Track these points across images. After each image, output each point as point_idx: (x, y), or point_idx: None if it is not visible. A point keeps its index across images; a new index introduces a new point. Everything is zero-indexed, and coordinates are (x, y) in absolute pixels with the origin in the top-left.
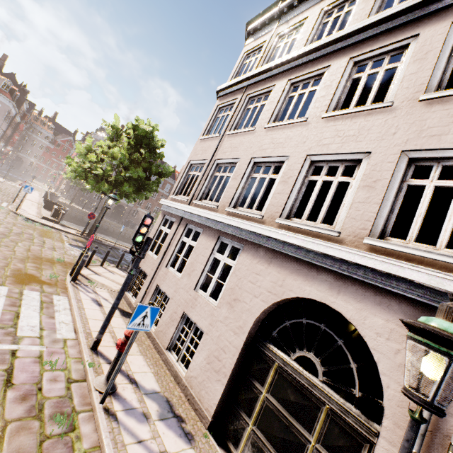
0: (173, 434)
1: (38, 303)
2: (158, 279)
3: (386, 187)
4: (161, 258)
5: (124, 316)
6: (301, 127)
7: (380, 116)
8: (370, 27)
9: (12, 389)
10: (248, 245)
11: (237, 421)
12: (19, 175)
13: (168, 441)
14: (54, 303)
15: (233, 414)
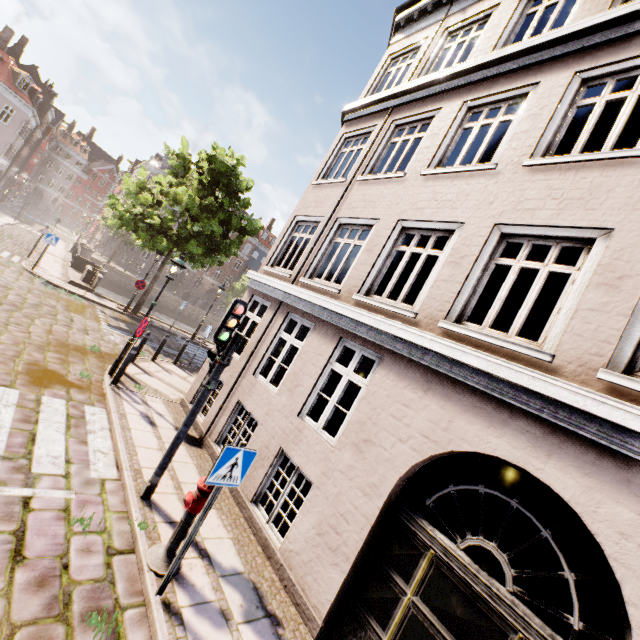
0: None
1: (63, 418)
2: (241, 392)
3: None
4: (245, 361)
5: (187, 443)
6: (485, 177)
7: (631, 170)
8: (616, 23)
9: (23, 567)
10: (390, 357)
11: (363, 632)
12: (37, 215)
13: None
14: (86, 418)
15: (357, 619)
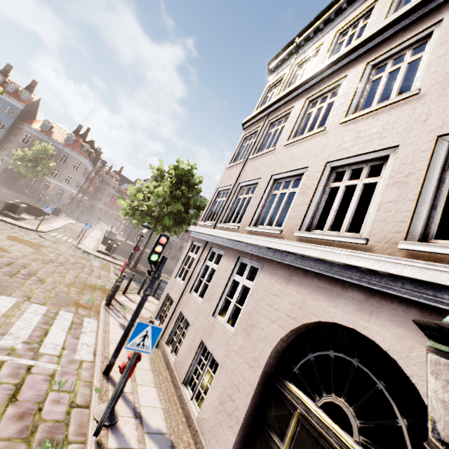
0: None
1: (69, 323)
2: (182, 305)
3: (422, 179)
4: (185, 283)
5: None
6: (319, 137)
7: (406, 107)
8: (385, 29)
9: (14, 405)
10: (266, 263)
11: None
12: (90, 218)
13: None
14: (83, 324)
15: None
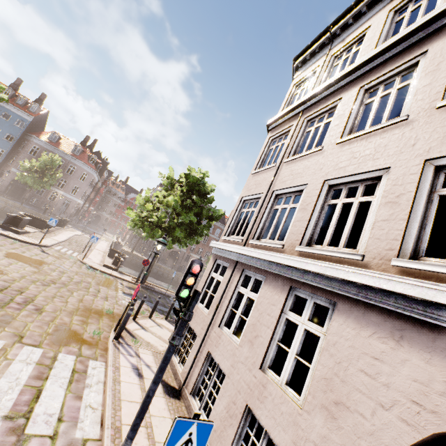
0: None
1: (69, 373)
2: (210, 344)
3: None
4: (212, 314)
5: (167, 395)
6: (399, 128)
7: None
8: None
9: None
10: (345, 302)
11: None
12: (96, 229)
13: None
14: (87, 372)
15: None
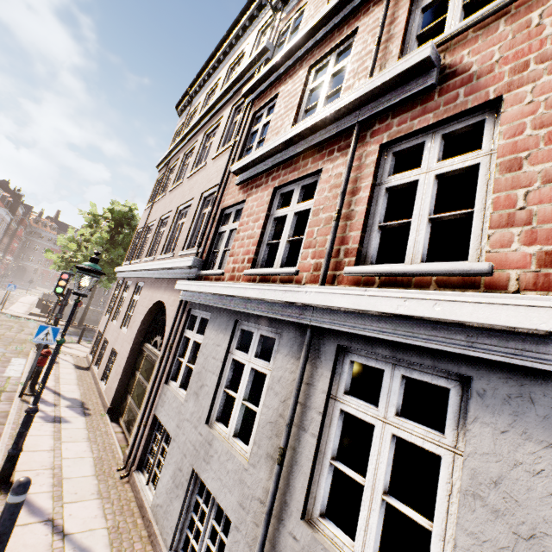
0: (73, 412)
1: None
2: (106, 333)
3: (193, 218)
4: (109, 315)
5: (78, 369)
6: (180, 187)
7: (202, 172)
8: (210, 110)
9: None
10: (146, 281)
11: (125, 401)
12: (21, 284)
13: (66, 413)
14: (11, 361)
15: (125, 399)
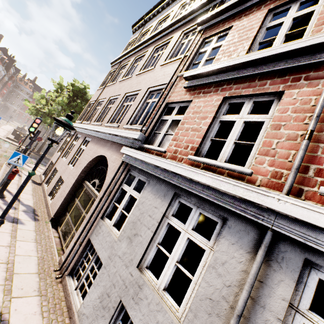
0: (27, 216)
1: None
2: (57, 164)
3: (138, 103)
4: (60, 153)
5: (33, 183)
6: (129, 80)
7: (150, 73)
8: (163, 31)
9: None
10: (93, 138)
11: (64, 216)
12: (4, 117)
13: (22, 216)
14: None
15: (64, 214)
